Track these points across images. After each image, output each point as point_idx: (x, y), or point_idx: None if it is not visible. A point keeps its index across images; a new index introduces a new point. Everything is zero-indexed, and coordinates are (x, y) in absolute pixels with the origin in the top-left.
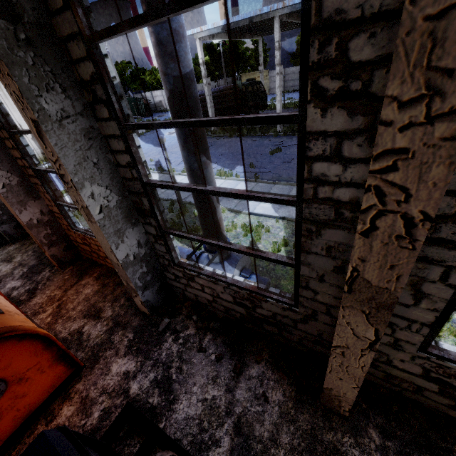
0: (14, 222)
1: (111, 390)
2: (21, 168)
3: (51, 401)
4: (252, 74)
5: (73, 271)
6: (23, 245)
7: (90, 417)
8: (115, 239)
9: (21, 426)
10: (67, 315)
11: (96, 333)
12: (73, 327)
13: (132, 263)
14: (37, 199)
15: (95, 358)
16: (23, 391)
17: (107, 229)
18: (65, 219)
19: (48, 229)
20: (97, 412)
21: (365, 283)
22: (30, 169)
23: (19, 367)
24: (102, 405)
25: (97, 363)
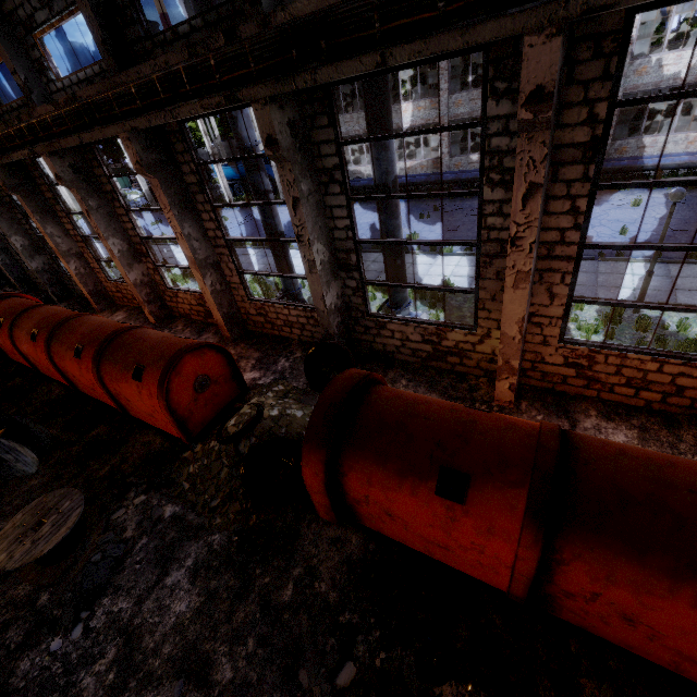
0: None
1: None
2: None
3: None
4: None
5: None
6: None
7: None
8: None
9: None
10: None
11: None
12: None
13: None
14: None
15: None
16: None
17: None
18: None
19: None
20: None
21: None
22: None
23: None
24: None
25: None
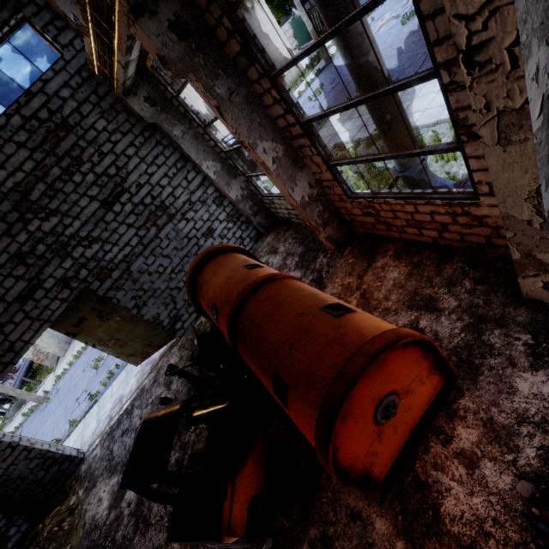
0: (263, 212)
1: (539, 420)
2: (282, 132)
3: (433, 416)
4: None
5: (354, 252)
6: (278, 234)
7: (517, 452)
8: (545, 171)
9: (411, 440)
10: (381, 307)
11: (446, 330)
12: (401, 322)
13: None
14: (303, 169)
15: (470, 366)
16: (409, 404)
17: (541, 149)
18: (339, 185)
19: (319, 205)
20: (530, 448)
21: None
22: (296, 127)
23: (405, 378)
24: (533, 440)
25: (478, 373)
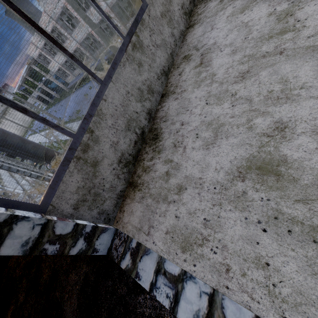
0: None
1: None
2: None
3: None
4: None
5: None
6: None
7: None
8: None
9: None
10: None
11: None
12: None
13: None
14: None
15: None
16: None
17: None
18: None
19: None
20: None
21: None
22: None
23: None
24: None
25: None
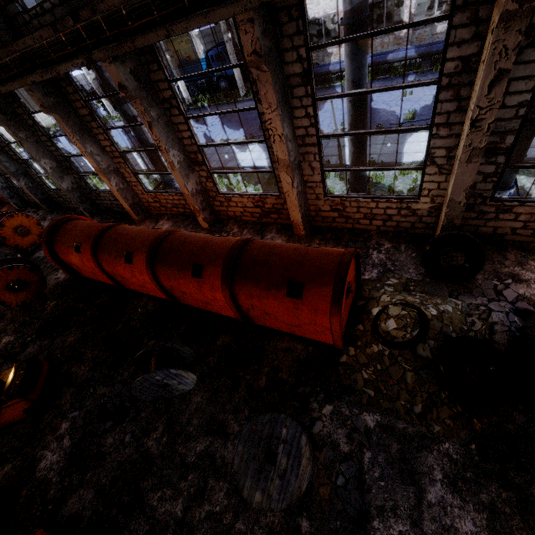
0: None
1: None
2: None
3: None
4: (175, 39)
5: None
6: None
7: None
8: None
9: None
10: None
11: None
12: None
13: (1, 189)
14: None
15: None
16: None
17: None
18: None
19: None
20: None
21: (5, 171)
22: None
23: None
24: None
25: None
